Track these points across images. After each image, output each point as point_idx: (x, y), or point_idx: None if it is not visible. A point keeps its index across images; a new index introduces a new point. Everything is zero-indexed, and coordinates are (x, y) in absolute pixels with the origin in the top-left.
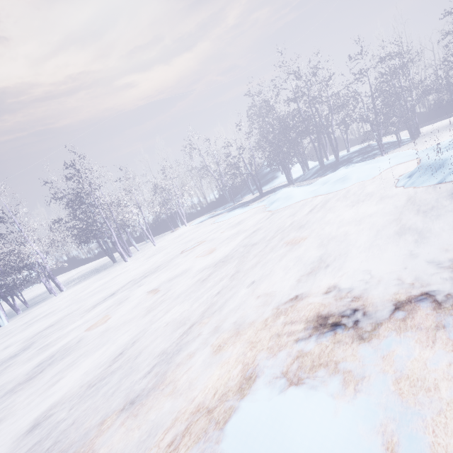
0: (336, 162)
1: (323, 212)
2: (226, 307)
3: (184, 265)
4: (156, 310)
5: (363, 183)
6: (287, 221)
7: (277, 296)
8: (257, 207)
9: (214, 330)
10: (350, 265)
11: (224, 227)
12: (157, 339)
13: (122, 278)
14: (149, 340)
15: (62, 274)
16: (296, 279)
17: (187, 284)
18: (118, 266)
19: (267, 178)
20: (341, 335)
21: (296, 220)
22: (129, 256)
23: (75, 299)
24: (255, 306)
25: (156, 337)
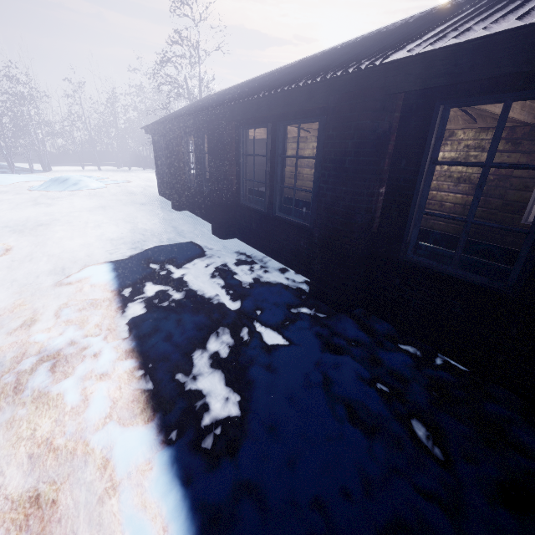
0: None
1: None
2: None
3: None
4: None
5: None
6: None
7: None
8: None
9: None
10: None
11: None
12: None
13: None
14: None
15: None
16: None
17: None
18: None
19: None
20: None
21: None
22: None
23: None
24: None
25: None
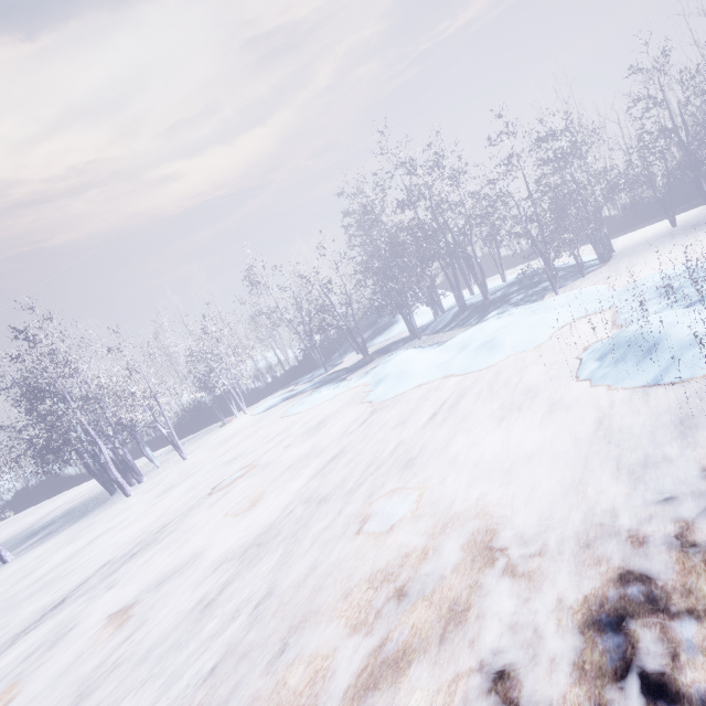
0: (485, 301)
1: (452, 426)
2: None
3: (200, 536)
4: (93, 698)
5: (523, 357)
6: (391, 440)
7: None
8: (356, 388)
9: None
10: (477, 641)
11: (294, 431)
12: None
13: (100, 548)
14: None
15: (36, 505)
16: (362, 669)
17: (179, 610)
18: (113, 506)
19: (381, 322)
20: None
21: (406, 439)
22: (139, 482)
23: (6, 598)
24: None
25: None
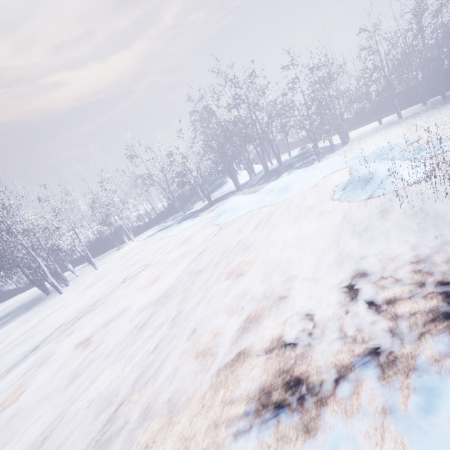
0: (279, 167)
1: (268, 229)
2: (161, 373)
3: (124, 301)
4: (82, 376)
5: (304, 193)
6: (234, 240)
7: (218, 355)
8: (206, 219)
9: (144, 416)
10: (294, 306)
11: (171, 245)
12: (74, 432)
13: (52, 320)
14: (64, 435)
15: None
16: (239, 328)
17: (123, 332)
18: (51, 300)
19: (216, 183)
20: (285, 426)
21: (243, 238)
22: (66, 285)
23: None
24: (194, 371)
25: (74, 429)
